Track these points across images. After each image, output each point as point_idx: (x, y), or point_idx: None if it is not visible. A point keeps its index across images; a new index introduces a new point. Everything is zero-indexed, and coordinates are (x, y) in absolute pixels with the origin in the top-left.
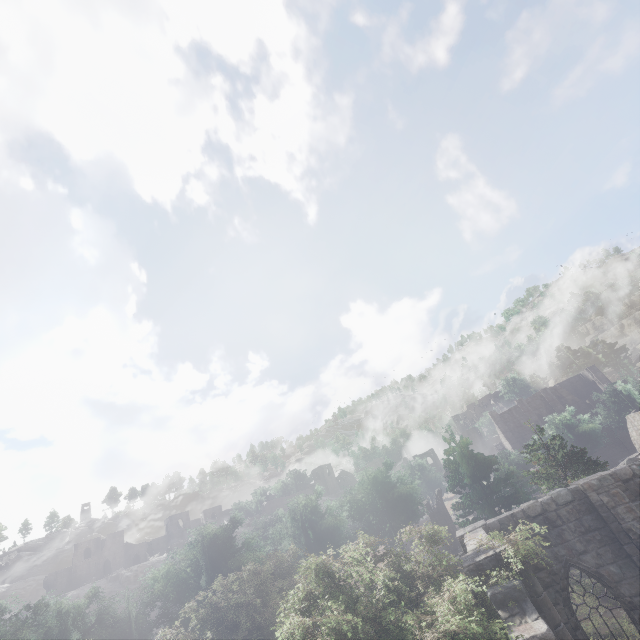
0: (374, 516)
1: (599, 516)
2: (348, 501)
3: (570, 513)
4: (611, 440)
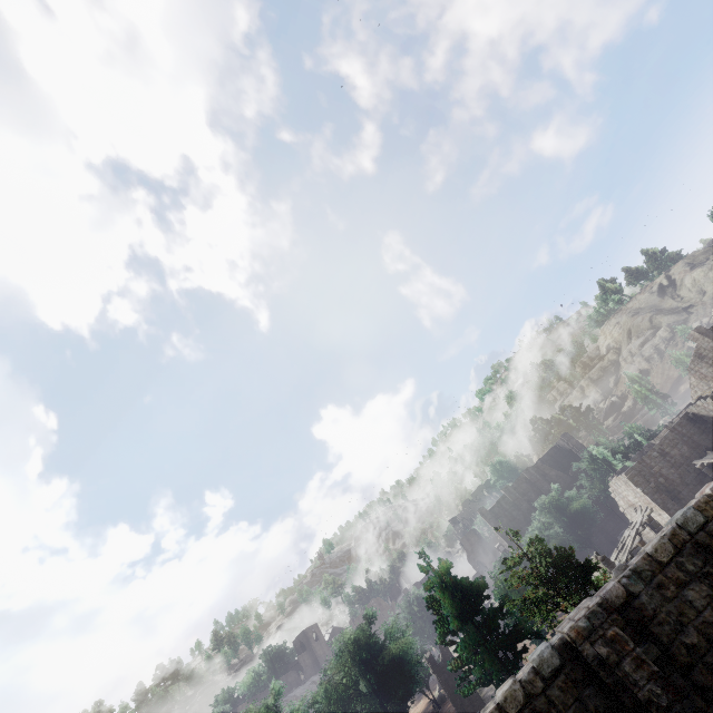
0: (361, 704)
1: (604, 683)
2: (323, 691)
3: (564, 690)
4: (605, 512)
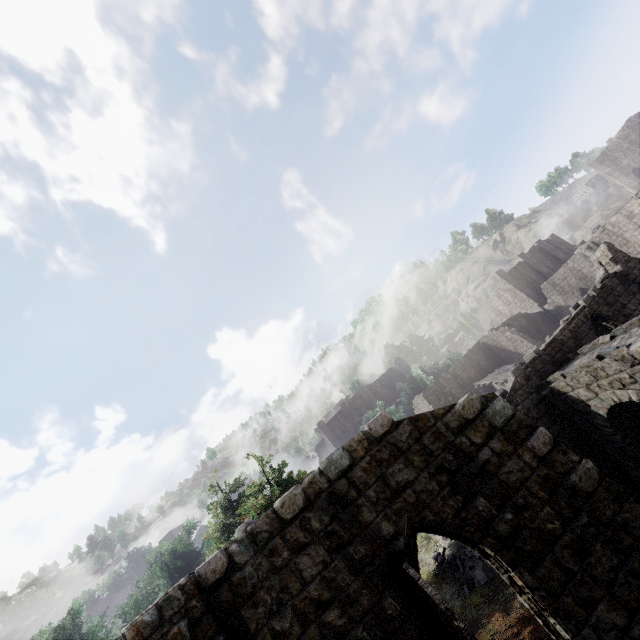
0: None
1: None
2: (130, 603)
3: None
4: None
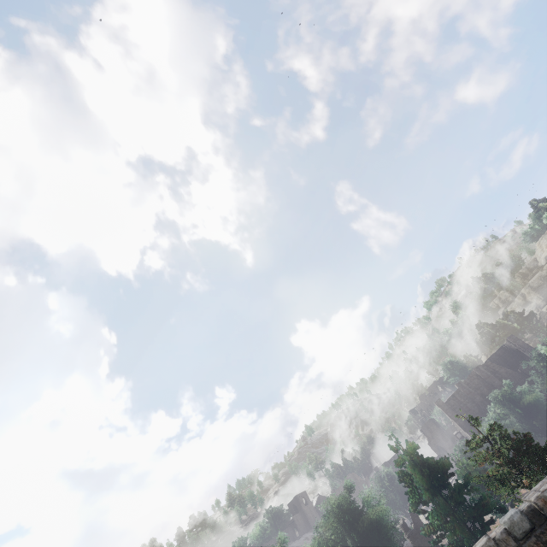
0: None
1: None
2: (317, 544)
3: None
4: None
